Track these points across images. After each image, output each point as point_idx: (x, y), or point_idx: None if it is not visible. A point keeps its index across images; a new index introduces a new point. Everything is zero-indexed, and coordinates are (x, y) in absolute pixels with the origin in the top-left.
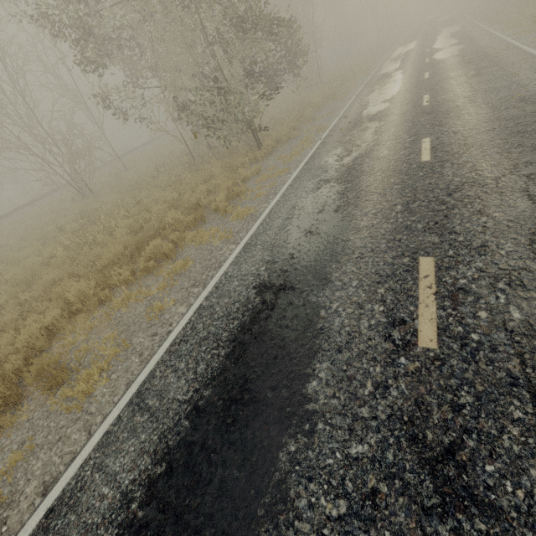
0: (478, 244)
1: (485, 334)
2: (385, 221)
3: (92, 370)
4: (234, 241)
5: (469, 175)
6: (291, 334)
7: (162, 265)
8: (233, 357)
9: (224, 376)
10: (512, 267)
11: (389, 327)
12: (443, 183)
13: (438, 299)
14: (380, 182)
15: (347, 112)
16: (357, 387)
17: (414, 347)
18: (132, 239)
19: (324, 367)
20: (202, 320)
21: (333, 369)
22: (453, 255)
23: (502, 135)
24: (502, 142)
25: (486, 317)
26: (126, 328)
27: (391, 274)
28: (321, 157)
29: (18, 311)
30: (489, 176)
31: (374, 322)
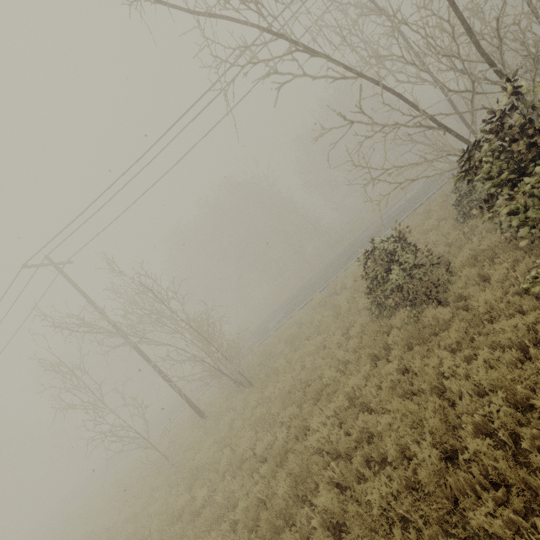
0: None
1: None
2: None
3: None
4: None
5: None
6: None
7: None
8: None
9: None
10: None
11: None
12: None
13: None
14: None
15: None
16: None
17: None
18: None
19: None
20: None
21: None
22: None
23: None
24: None
25: None
26: None
27: None
28: None
29: None
30: None
31: None
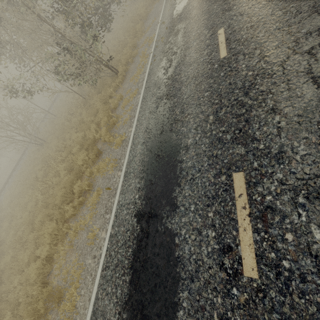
0: (276, 150)
1: (294, 261)
2: (204, 135)
3: (71, 290)
4: (119, 168)
5: (259, 65)
6: (161, 263)
7: (88, 196)
8: (133, 283)
9: (131, 301)
10: (308, 175)
11: (221, 255)
12: (240, 81)
13: (252, 221)
14: (195, 91)
15: (163, 17)
16: (208, 318)
17: (241, 276)
18: (67, 183)
19: (185, 296)
20: (113, 248)
21: (191, 299)
22: (257, 167)
23: (280, 3)
24: (282, 13)
25: (292, 240)
26: (81, 252)
27: (215, 195)
28: (154, 73)
29: (33, 244)
30: (275, 61)
31: (210, 250)
